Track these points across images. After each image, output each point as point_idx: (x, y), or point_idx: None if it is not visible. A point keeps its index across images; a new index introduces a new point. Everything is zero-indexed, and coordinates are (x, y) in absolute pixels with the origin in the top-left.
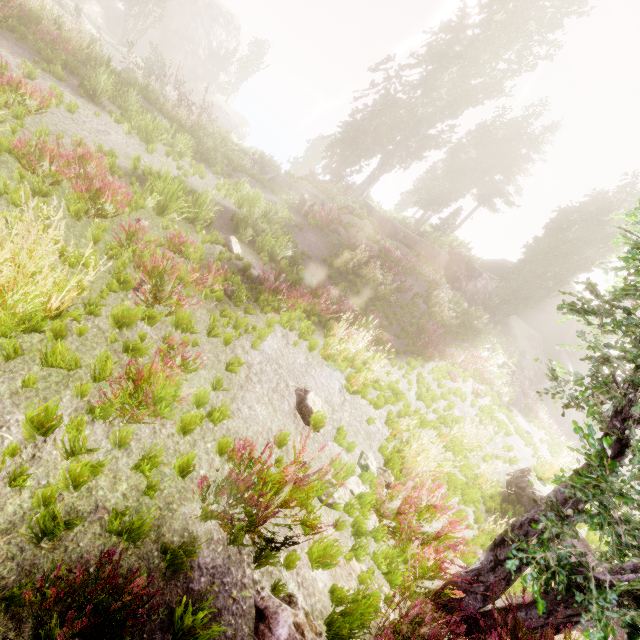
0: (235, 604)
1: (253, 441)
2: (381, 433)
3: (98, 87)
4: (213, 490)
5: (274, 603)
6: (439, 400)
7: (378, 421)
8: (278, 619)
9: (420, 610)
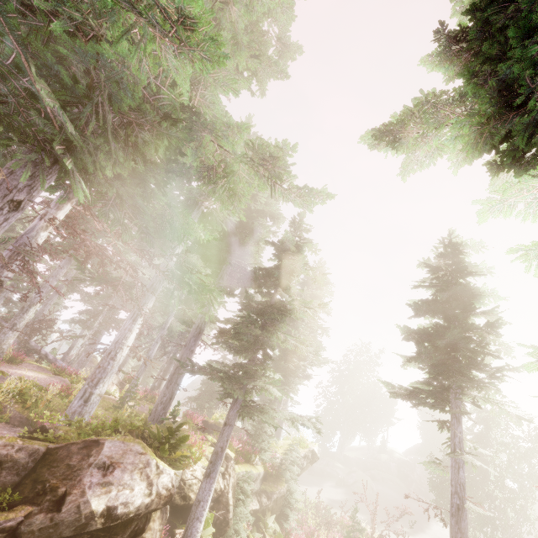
0: None
1: None
2: None
3: None
4: None
5: None
6: None
7: None
8: None
9: None
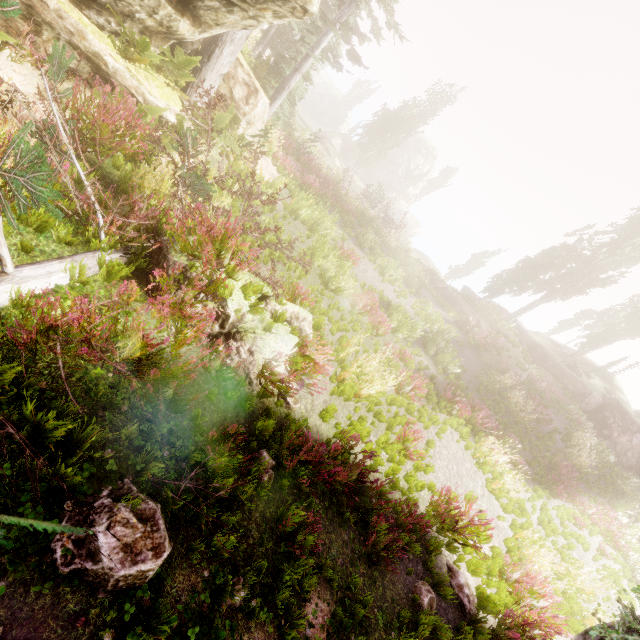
0: (440, 557)
1: (439, 491)
2: (506, 531)
3: (366, 241)
4: (427, 504)
5: (456, 568)
6: (559, 536)
7: (504, 522)
8: (458, 574)
9: (527, 624)
